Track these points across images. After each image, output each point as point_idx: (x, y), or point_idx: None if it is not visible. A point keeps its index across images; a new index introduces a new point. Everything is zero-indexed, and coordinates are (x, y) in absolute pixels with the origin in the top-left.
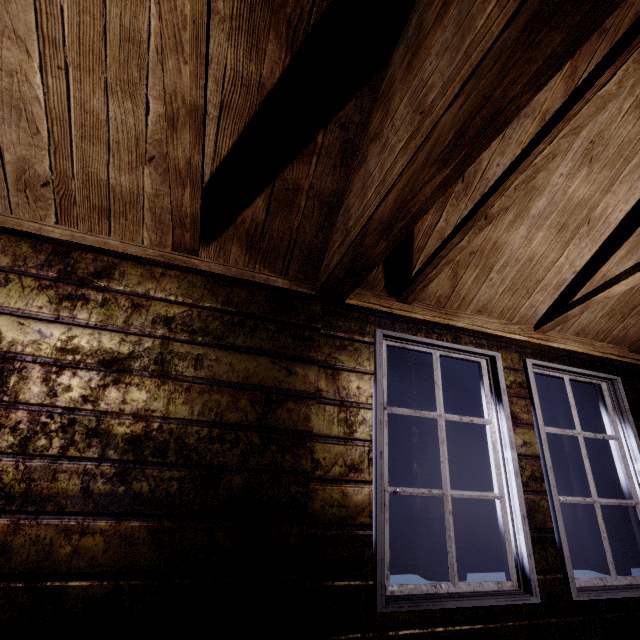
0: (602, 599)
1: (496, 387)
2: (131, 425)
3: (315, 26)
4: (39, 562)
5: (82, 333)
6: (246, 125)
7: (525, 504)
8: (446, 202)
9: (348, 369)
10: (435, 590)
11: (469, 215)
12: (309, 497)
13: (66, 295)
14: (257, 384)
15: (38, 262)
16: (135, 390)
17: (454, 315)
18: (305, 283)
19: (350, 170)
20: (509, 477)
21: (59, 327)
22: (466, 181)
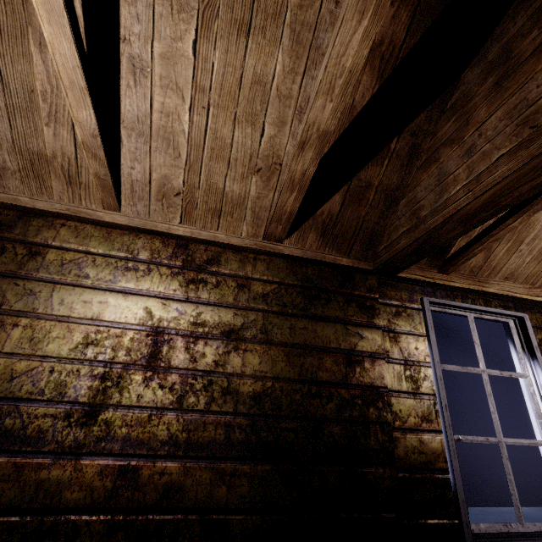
0: None
1: (528, 344)
2: (252, 384)
3: (402, 58)
4: (205, 498)
5: (206, 310)
6: (336, 139)
7: None
8: None
9: (405, 332)
10: (507, 529)
11: (526, 201)
12: (394, 445)
13: (190, 279)
14: (338, 347)
15: (168, 254)
16: (250, 355)
17: (485, 282)
18: (363, 261)
19: (414, 168)
20: None
21: (189, 305)
22: None
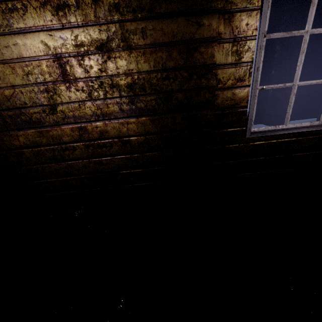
0: None
1: None
2: (125, 79)
3: None
4: (118, 133)
5: (79, 32)
6: None
7: None
8: None
9: (240, 10)
10: (275, 128)
11: None
12: (215, 98)
13: (56, 6)
14: (180, 40)
15: None
16: (119, 60)
17: None
18: None
19: None
20: None
21: (67, 32)
22: None
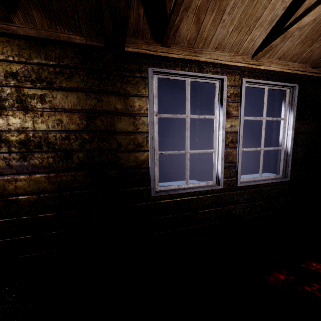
0: (251, 185)
1: (221, 98)
2: (18, 136)
3: None
4: (2, 192)
5: None
6: None
7: (225, 153)
8: None
9: (132, 95)
10: (178, 187)
11: None
12: (118, 159)
13: None
14: (80, 109)
15: None
16: (12, 118)
17: (199, 53)
18: (96, 38)
19: None
20: (219, 142)
21: None
22: None
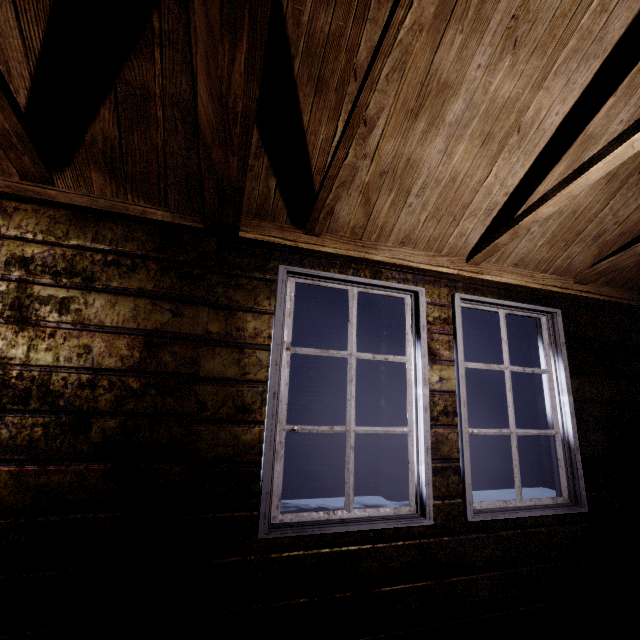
0: (500, 519)
1: (417, 324)
2: None
3: None
4: None
5: None
6: (52, 4)
7: (432, 437)
8: (340, 108)
9: (244, 309)
10: (327, 517)
11: (347, 121)
12: (192, 438)
13: None
14: (135, 328)
15: None
16: None
17: (372, 248)
18: (191, 215)
19: None
20: (419, 412)
21: None
22: (360, 78)
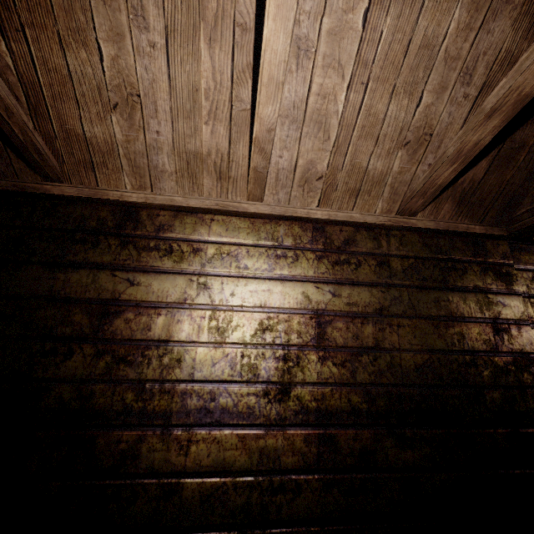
0: None
1: None
2: (411, 357)
3: None
4: (394, 459)
5: (355, 290)
6: None
7: None
8: None
9: None
10: None
11: None
12: None
13: (334, 261)
14: (483, 317)
15: (308, 238)
16: (404, 330)
17: None
18: (496, 226)
19: None
20: None
21: (339, 287)
22: None
